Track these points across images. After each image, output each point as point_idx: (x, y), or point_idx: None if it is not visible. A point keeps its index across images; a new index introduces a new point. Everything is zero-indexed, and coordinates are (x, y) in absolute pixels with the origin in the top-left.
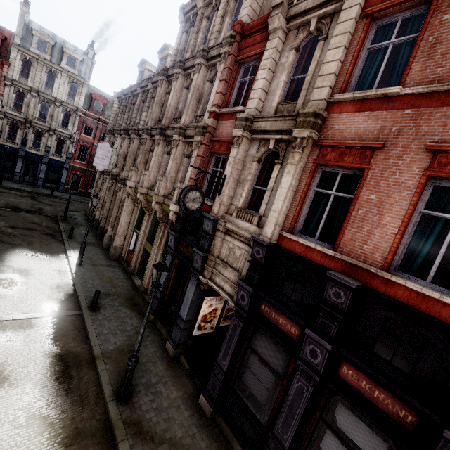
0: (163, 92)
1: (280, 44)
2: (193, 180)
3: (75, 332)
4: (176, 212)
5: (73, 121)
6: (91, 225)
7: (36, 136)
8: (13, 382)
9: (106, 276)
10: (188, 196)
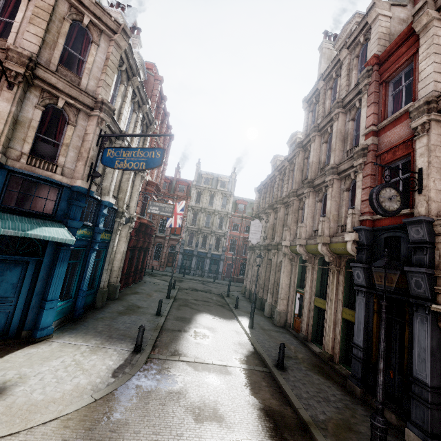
0: (301, 160)
1: (438, 31)
2: (366, 201)
3: (270, 389)
4: (354, 242)
5: (225, 222)
6: (248, 300)
7: (203, 239)
8: (229, 424)
9: (279, 340)
10: (382, 195)
